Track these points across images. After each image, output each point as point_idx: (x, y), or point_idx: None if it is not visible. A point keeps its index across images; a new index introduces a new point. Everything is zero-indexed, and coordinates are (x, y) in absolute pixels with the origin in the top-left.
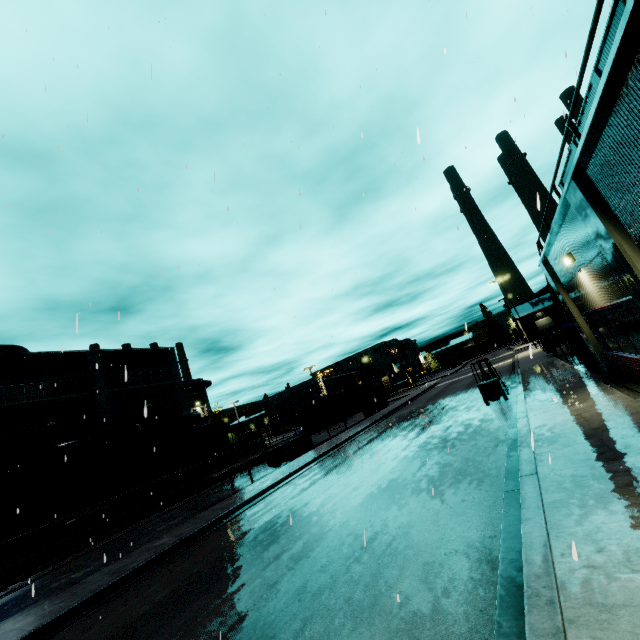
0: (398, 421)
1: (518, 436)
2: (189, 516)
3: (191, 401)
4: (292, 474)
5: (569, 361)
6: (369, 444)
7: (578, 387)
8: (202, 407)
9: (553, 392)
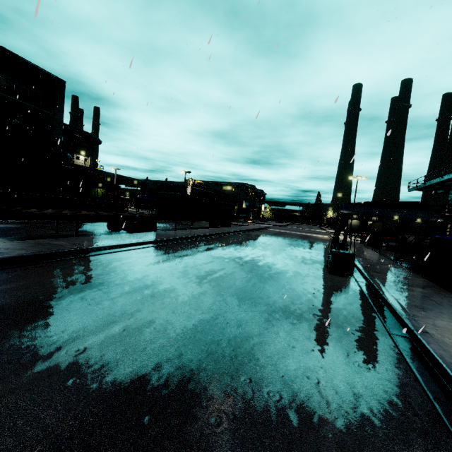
0: (236, 243)
1: None
2: None
3: (77, 148)
4: (112, 247)
5: (396, 263)
6: (203, 253)
7: None
8: (86, 158)
9: (427, 300)
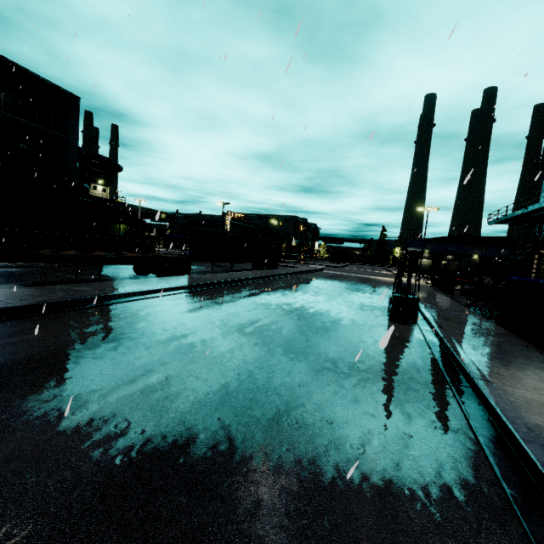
0: (283, 288)
1: (519, 436)
2: None
3: (94, 176)
4: (142, 293)
5: (470, 309)
6: (245, 299)
7: (537, 360)
8: (104, 188)
9: (496, 349)
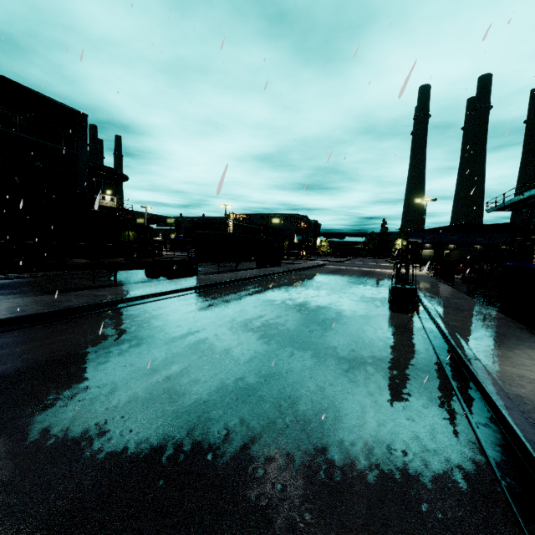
0: (287, 284)
1: (499, 404)
2: (25, 293)
3: (102, 187)
4: (155, 295)
5: (469, 296)
6: (251, 296)
7: (529, 341)
8: (112, 197)
9: (490, 332)
